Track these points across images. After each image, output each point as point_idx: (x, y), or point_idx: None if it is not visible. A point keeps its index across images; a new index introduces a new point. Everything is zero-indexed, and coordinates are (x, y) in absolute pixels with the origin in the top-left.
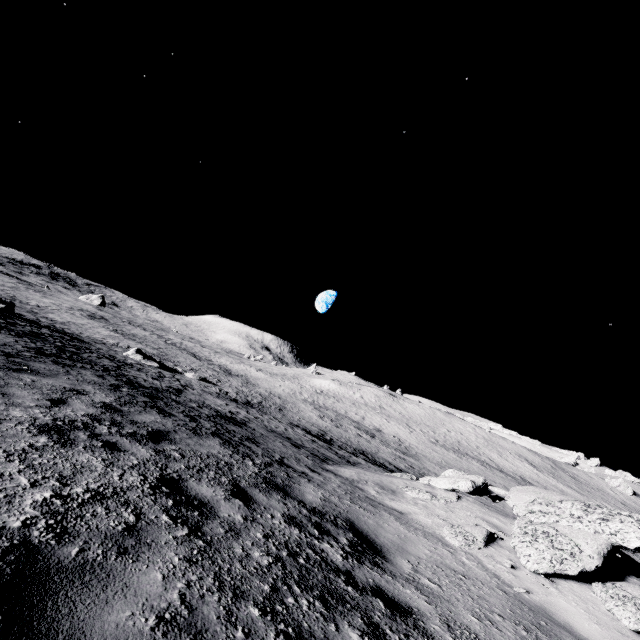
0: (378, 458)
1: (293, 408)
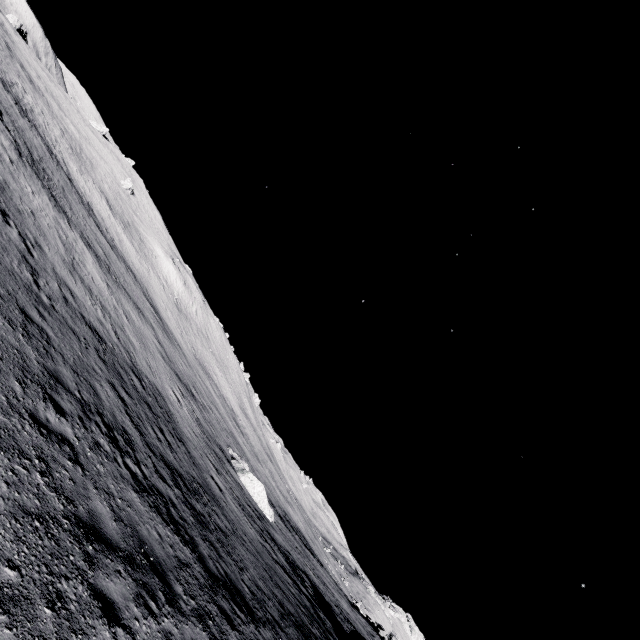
0: (290, 519)
1: (231, 428)
